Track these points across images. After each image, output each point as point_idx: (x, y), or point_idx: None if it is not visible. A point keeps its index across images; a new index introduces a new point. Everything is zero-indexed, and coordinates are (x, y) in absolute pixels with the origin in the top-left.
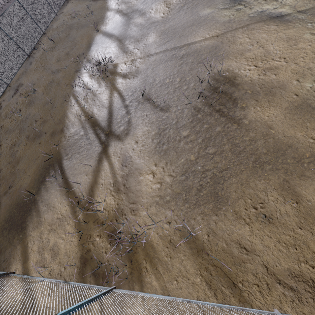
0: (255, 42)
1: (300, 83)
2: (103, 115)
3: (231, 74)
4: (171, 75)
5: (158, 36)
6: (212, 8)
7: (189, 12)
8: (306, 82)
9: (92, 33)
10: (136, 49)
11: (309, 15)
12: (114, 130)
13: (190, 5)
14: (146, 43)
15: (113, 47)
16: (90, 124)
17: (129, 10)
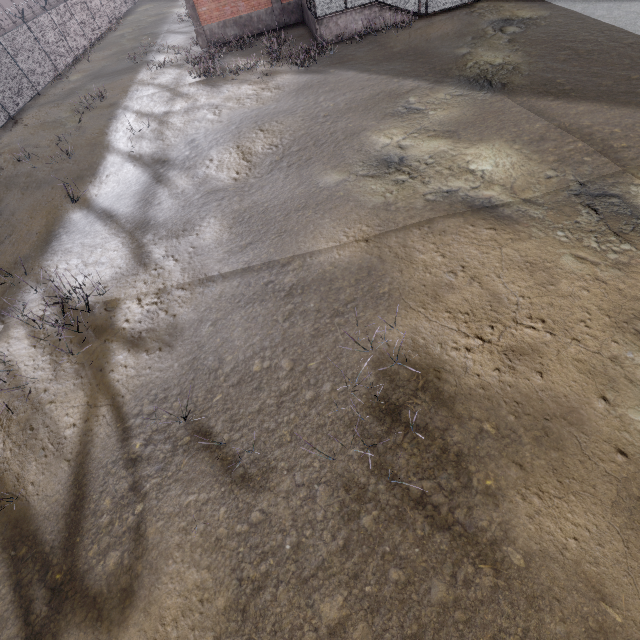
0: (457, 265)
1: (614, 408)
2: (54, 493)
3: (425, 358)
4: (266, 347)
5: (226, 226)
6: (342, 172)
7: (293, 175)
8: (627, 405)
9: (61, 204)
10: (171, 258)
11: (549, 211)
12: (84, 568)
13: (295, 160)
14: (198, 243)
15: (112, 248)
16: (4, 530)
17: (157, 157)
